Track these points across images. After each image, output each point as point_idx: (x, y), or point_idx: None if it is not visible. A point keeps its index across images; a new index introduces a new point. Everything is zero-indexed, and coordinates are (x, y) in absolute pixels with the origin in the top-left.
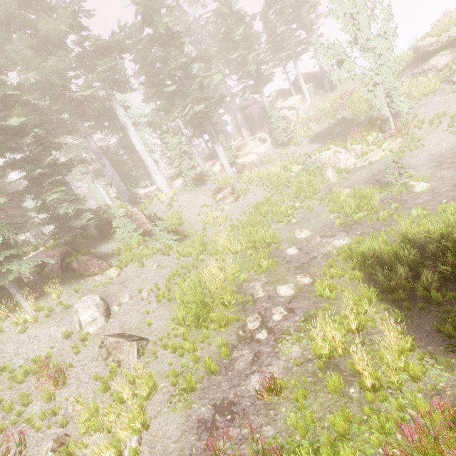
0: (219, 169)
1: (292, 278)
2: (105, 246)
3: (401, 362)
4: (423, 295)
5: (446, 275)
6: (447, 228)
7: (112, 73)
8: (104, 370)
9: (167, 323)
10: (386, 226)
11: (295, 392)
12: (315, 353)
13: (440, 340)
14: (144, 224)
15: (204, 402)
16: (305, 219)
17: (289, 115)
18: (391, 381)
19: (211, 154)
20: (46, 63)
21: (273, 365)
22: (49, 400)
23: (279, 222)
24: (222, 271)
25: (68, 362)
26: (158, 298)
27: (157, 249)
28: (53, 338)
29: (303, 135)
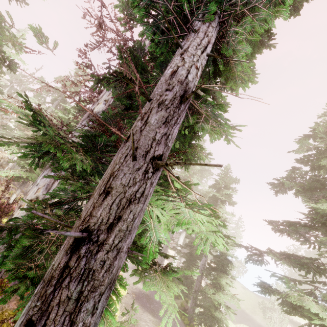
0: None
1: None
2: None
3: None
4: None
5: None
6: None
7: None
8: None
9: None
10: None
11: None
12: None
13: None
14: None
15: None
16: None
17: None
18: None
19: None
20: None
21: None
22: None
23: None
24: None
25: None
26: None
27: None
28: None
29: None
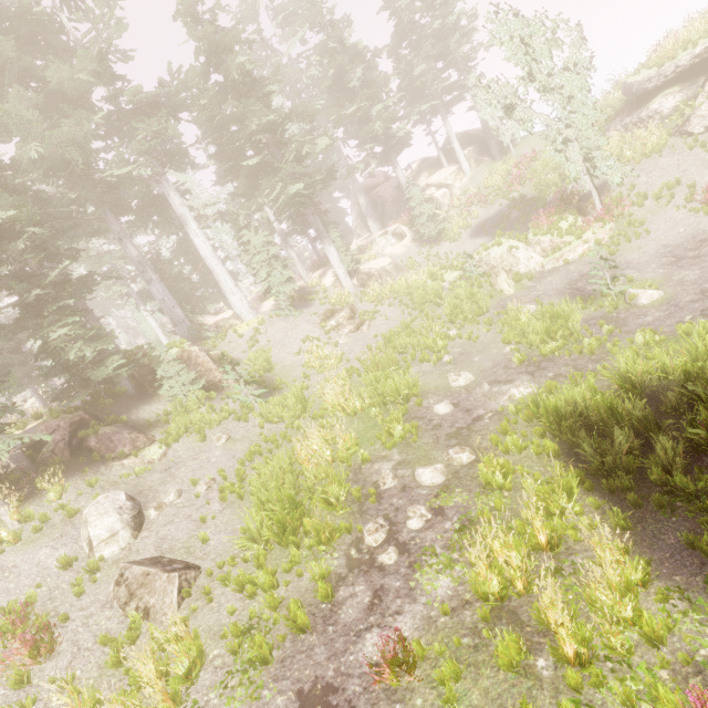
0: (332, 282)
1: (442, 454)
2: (144, 410)
3: (627, 608)
4: (661, 480)
5: (698, 443)
6: (694, 362)
7: (161, 141)
8: (121, 626)
9: (235, 538)
10: (595, 362)
11: (440, 666)
12: (477, 590)
13: (696, 563)
14: (209, 372)
15: (283, 685)
16: (465, 356)
17: (439, 196)
18: (611, 646)
19: (320, 260)
20: (56, 128)
21: (405, 613)
22: (19, 684)
23: (424, 362)
24: (328, 446)
25: (63, 611)
26: (222, 495)
27: (228, 412)
28: (44, 568)
29: (462, 224)
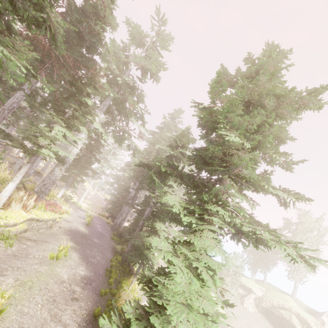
0: None
1: None
2: None
3: None
4: None
5: None
6: None
7: None
8: None
9: None
10: None
11: None
12: None
13: None
14: None
15: None
16: None
17: None
18: None
19: None
20: None
21: None
22: None
23: None
24: None
25: None
26: None
27: None
28: None
29: None
